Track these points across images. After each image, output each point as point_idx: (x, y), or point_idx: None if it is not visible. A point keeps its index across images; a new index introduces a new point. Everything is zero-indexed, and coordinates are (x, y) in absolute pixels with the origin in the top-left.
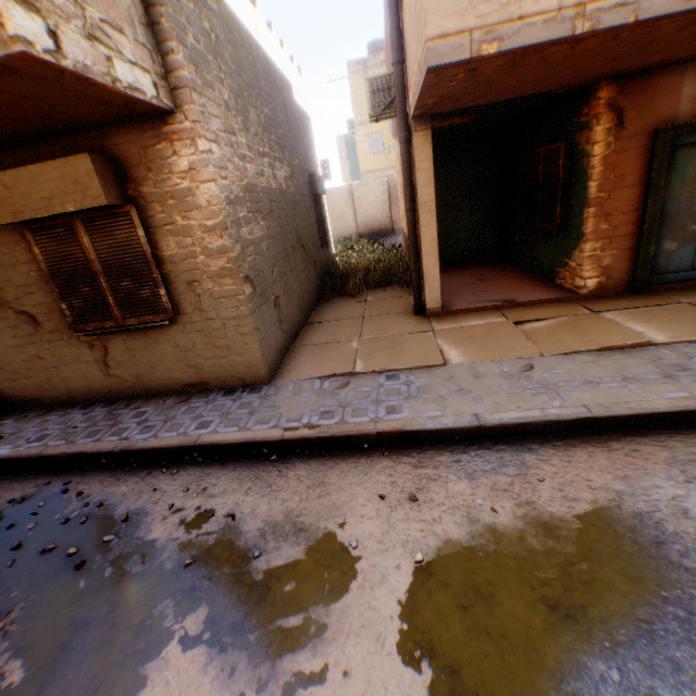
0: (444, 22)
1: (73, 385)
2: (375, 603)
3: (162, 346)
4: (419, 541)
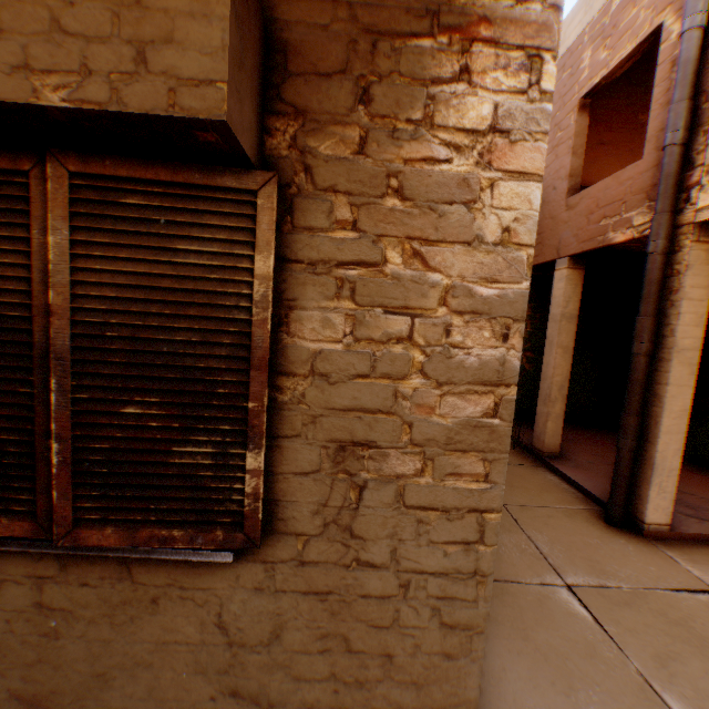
0: None
1: None
2: None
3: (167, 616)
4: None
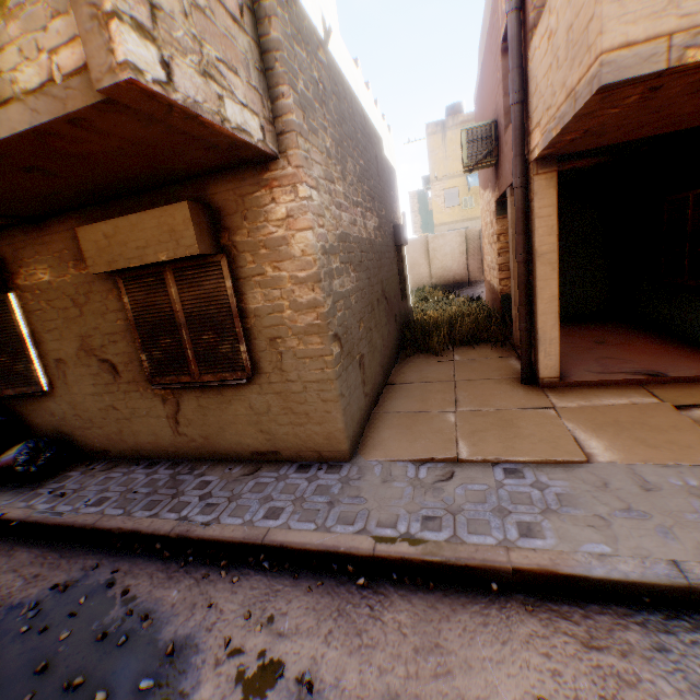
0: (628, 27)
1: (141, 439)
2: None
3: (235, 406)
4: None
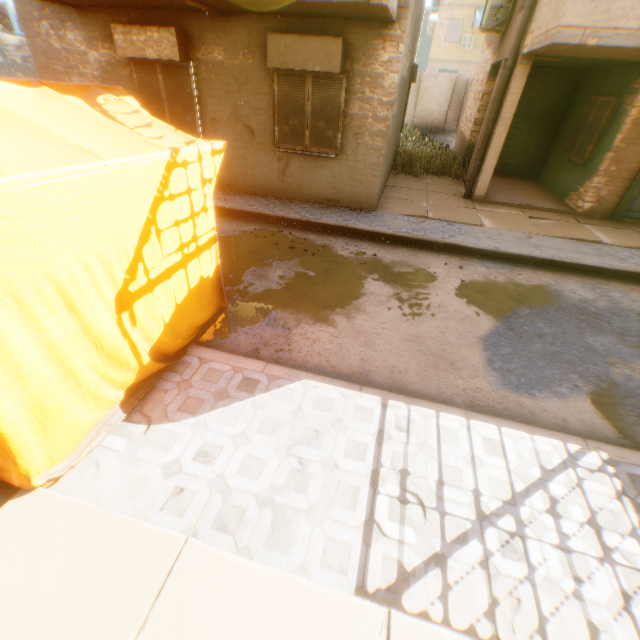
0: (573, 19)
1: (257, 182)
2: (446, 286)
3: (322, 171)
4: (462, 278)
